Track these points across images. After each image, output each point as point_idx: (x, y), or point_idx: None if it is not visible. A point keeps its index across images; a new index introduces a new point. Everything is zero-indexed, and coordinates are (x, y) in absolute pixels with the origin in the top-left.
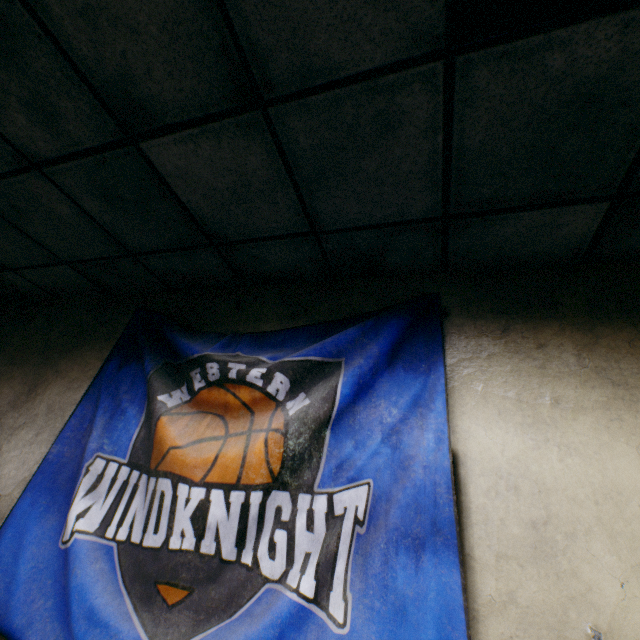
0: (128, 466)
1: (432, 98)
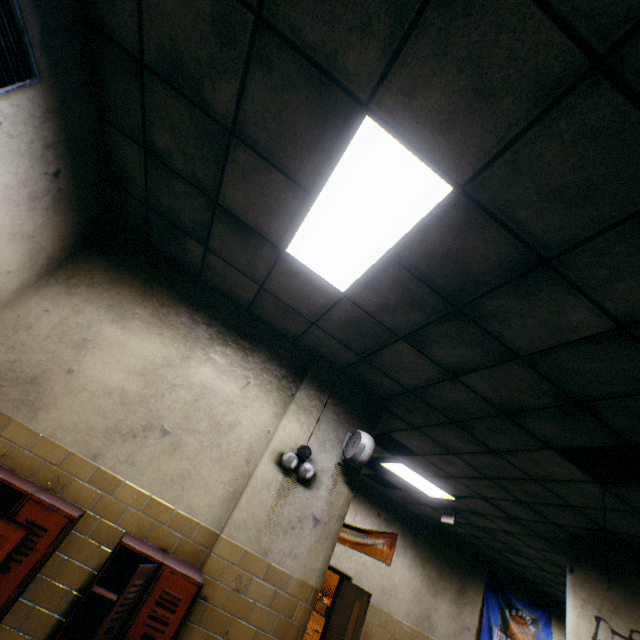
0: (499, 630)
1: None
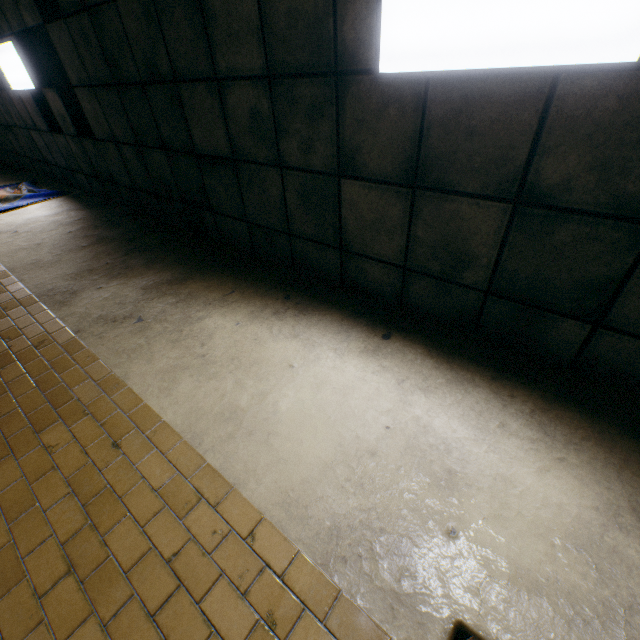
0: None
1: (54, 140)
